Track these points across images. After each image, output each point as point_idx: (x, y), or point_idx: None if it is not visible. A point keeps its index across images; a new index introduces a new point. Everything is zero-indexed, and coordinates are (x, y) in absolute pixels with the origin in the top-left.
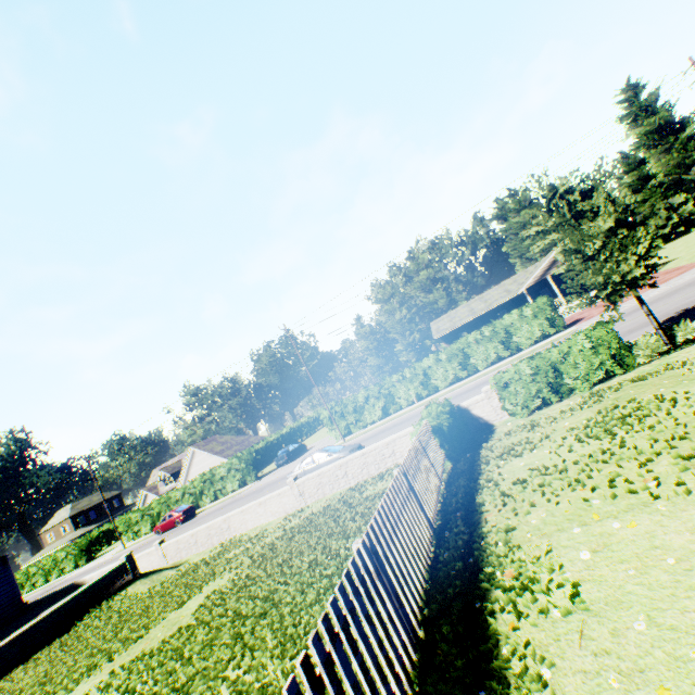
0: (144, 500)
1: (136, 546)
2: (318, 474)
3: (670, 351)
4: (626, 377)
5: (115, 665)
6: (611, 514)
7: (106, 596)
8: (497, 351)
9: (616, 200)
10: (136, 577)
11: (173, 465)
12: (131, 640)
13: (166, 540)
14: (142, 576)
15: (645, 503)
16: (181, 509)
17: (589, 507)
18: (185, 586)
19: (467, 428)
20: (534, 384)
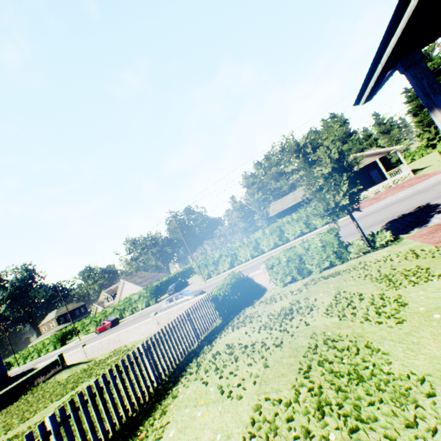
0: (96, 310)
1: (85, 340)
2: (168, 312)
3: (371, 251)
4: (340, 267)
5: (4, 438)
6: (209, 401)
7: (45, 379)
8: (301, 229)
9: (330, 155)
10: (64, 367)
11: (112, 289)
12: (23, 420)
13: (98, 339)
14: (68, 367)
15: (224, 398)
16: (110, 320)
17: (209, 391)
18: (74, 382)
19: (251, 291)
20: (288, 267)
